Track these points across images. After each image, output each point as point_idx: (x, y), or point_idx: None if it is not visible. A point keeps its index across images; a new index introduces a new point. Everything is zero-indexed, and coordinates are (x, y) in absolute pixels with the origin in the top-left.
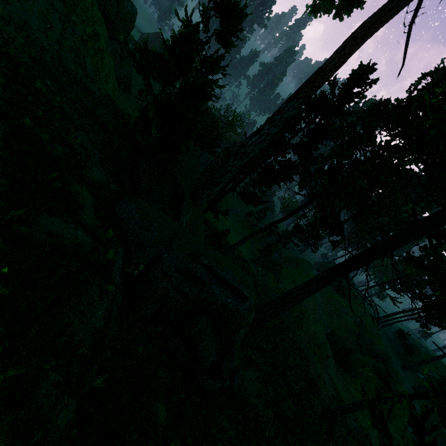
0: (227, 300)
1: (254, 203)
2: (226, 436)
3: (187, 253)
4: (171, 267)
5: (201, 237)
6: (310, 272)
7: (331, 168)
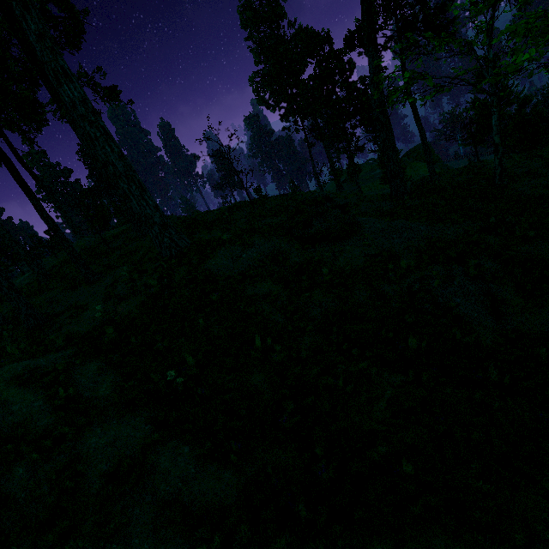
0: None
1: None
2: None
3: None
4: None
5: None
6: None
7: None
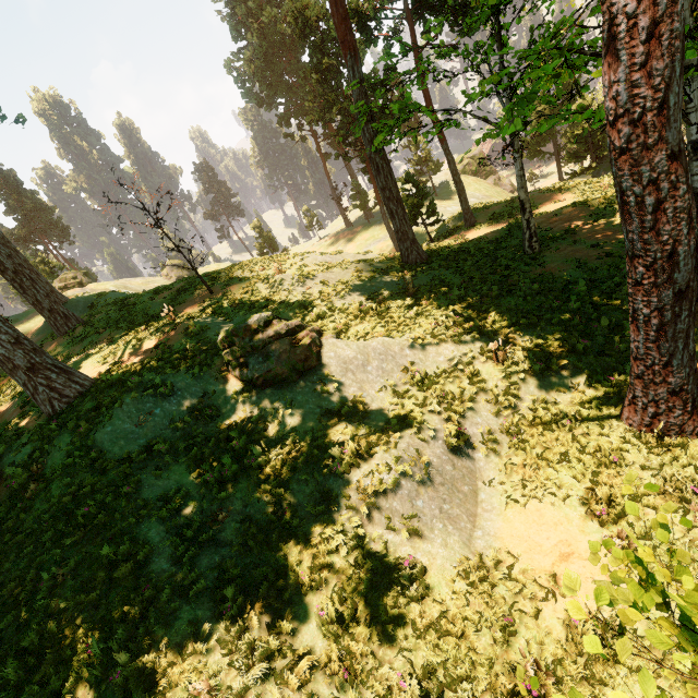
0: None
1: None
2: None
3: None
4: None
5: None
6: None
7: None
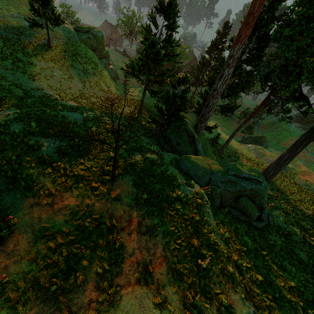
0: (252, 187)
1: (231, 112)
2: (277, 243)
3: (221, 172)
4: (218, 182)
5: (210, 150)
6: (289, 128)
7: (282, 66)
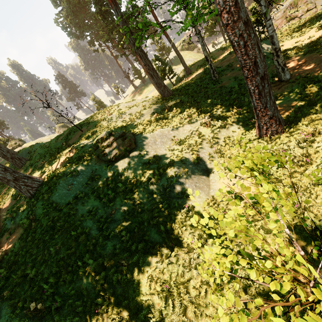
0: (289, 2)
1: None
2: None
3: None
4: None
5: None
6: None
7: None
